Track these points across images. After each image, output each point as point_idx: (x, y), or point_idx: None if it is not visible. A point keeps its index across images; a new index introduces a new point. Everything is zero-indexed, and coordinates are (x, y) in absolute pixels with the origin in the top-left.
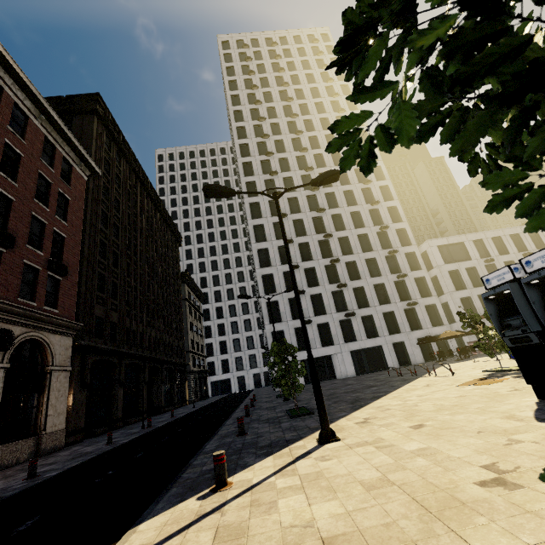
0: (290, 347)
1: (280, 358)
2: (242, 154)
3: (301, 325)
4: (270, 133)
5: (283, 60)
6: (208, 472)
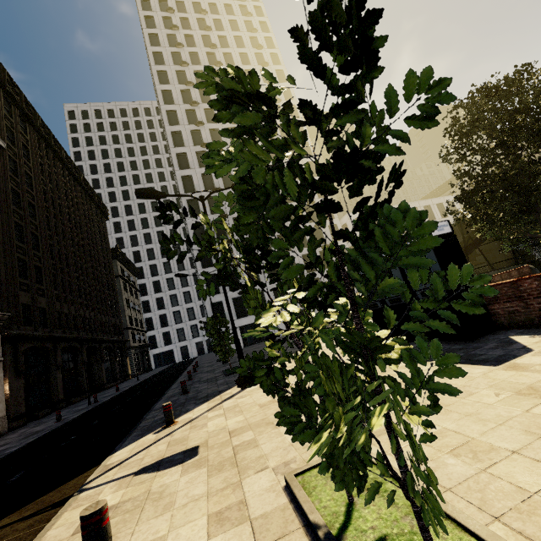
0: (223, 320)
1: (215, 330)
2: (170, 122)
3: (238, 295)
4: (199, 100)
5: (210, 17)
6: (159, 420)
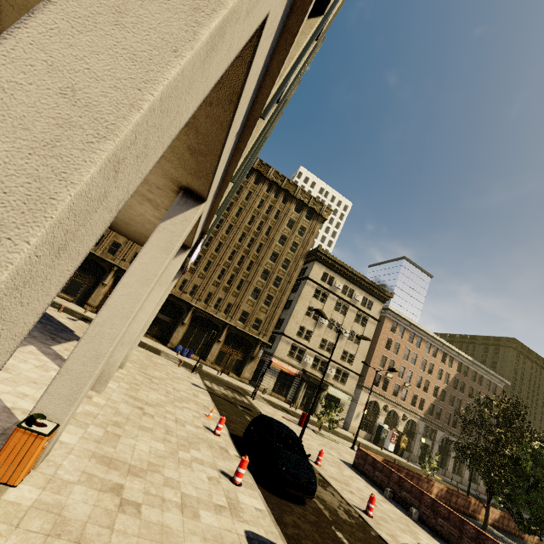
0: None
1: None
2: None
3: None
4: None
5: None
6: None
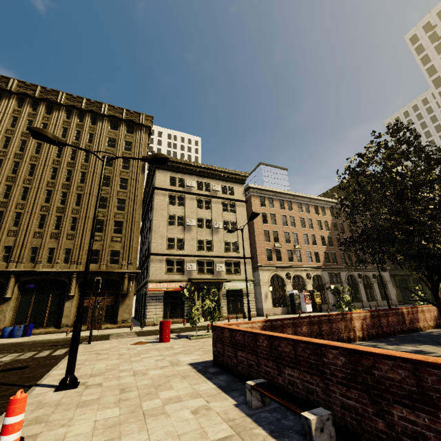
0: None
1: None
2: None
3: None
4: None
5: None
6: None
